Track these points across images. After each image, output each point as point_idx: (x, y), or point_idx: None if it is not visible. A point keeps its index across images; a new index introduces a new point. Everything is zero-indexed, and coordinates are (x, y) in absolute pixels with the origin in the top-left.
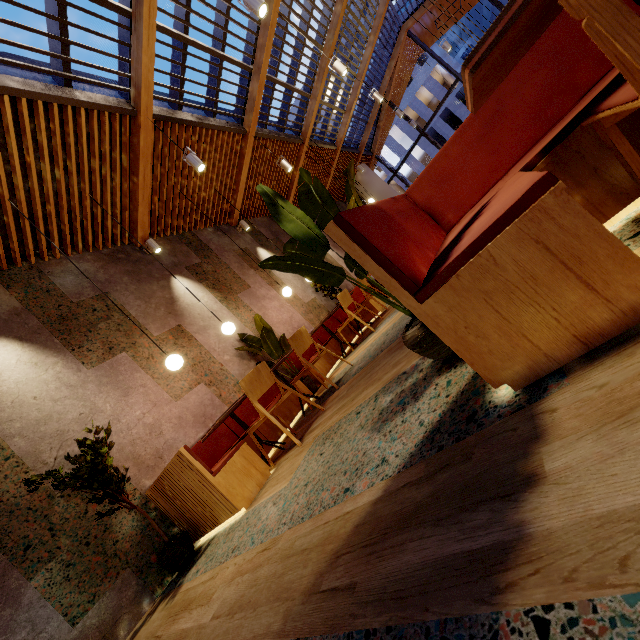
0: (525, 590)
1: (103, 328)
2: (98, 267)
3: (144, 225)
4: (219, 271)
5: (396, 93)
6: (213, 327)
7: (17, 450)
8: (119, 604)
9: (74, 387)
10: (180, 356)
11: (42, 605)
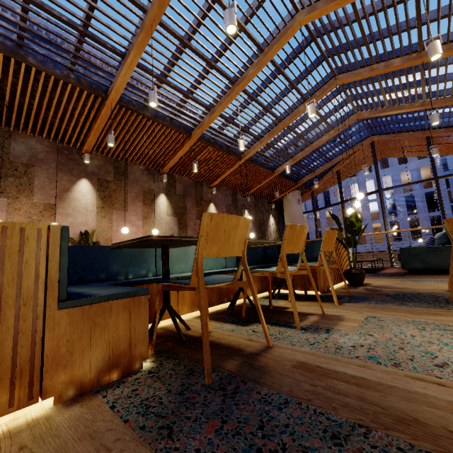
0: None
1: (10, 181)
2: (45, 150)
3: (90, 145)
4: (118, 192)
5: (352, 167)
6: (75, 217)
7: None
8: None
9: None
10: None
11: None
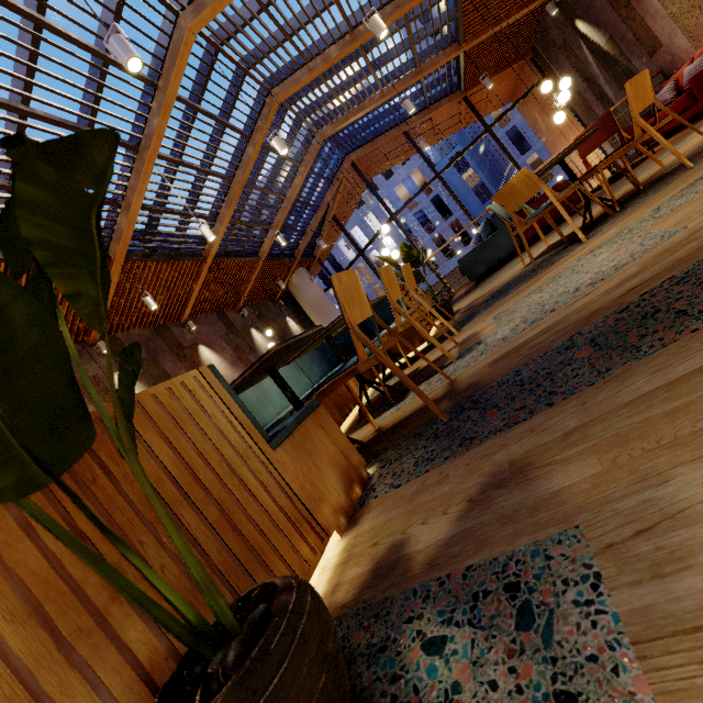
0: None
1: None
2: None
3: None
4: None
5: (346, 206)
6: None
7: None
8: None
9: None
10: None
11: None
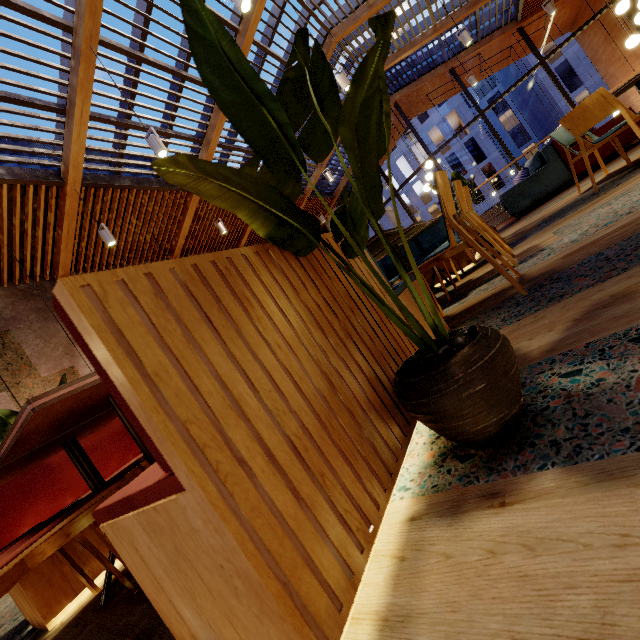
0: None
1: None
2: (8, 303)
3: (66, 266)
4: None
5: None
6: None
7: None
8: None
9: None
10: None
11: None
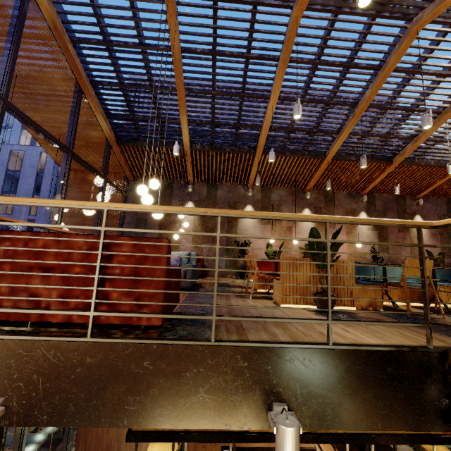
0: (233, 288)
1: None
2: (286, 194)
3: (310, 186)
4: (327, 214)
5: None
6: (302, 234)
7: (238, 232)
8: (231, 272)
9: (254, 226)
10: (274, 240)
11: (224, 260)
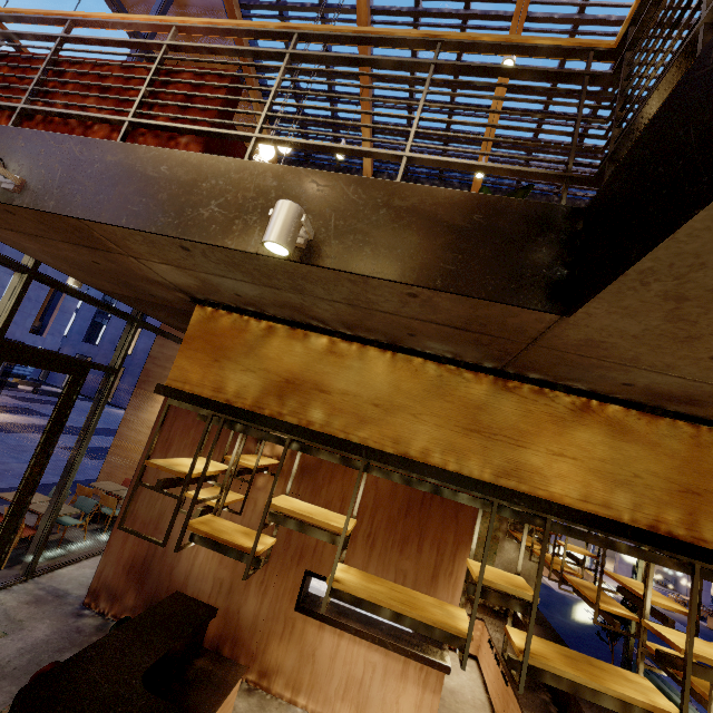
0: None
1: None
2: None
3: None
4: None
5: None
6: None
7: None
8: None
9: None
10: None
11: None
